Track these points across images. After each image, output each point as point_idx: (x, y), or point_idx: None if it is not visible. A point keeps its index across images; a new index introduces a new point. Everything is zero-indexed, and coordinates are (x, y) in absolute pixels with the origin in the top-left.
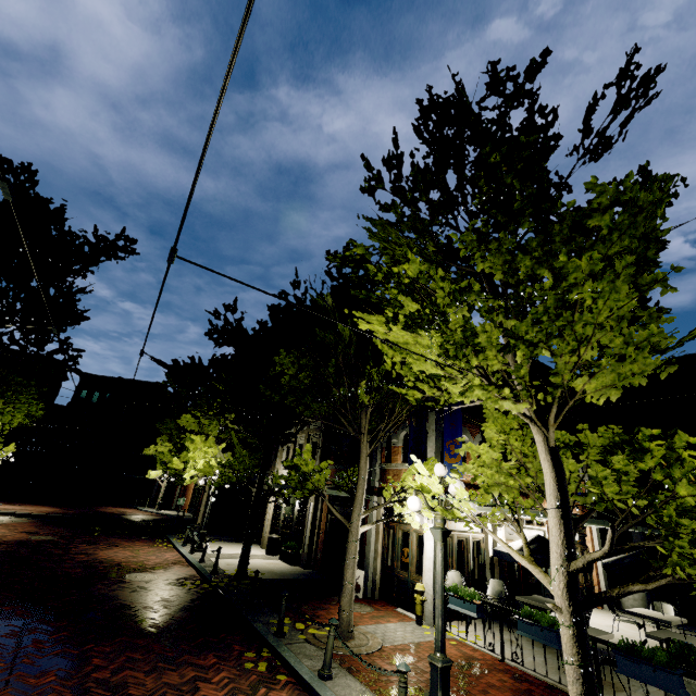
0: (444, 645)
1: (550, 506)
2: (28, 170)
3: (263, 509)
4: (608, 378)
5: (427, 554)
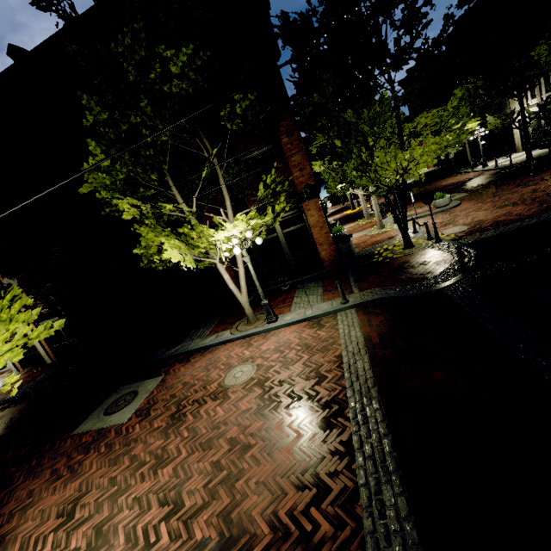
0: None
1: None
2: None
3: (507, 135)
4: None
5: None
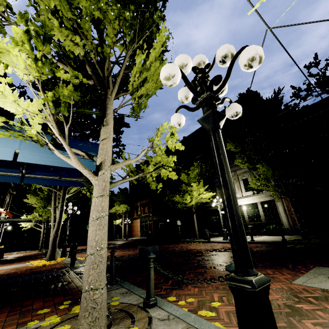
0: None
1: None
2: None
3: (218, 219)
4: None
5: None
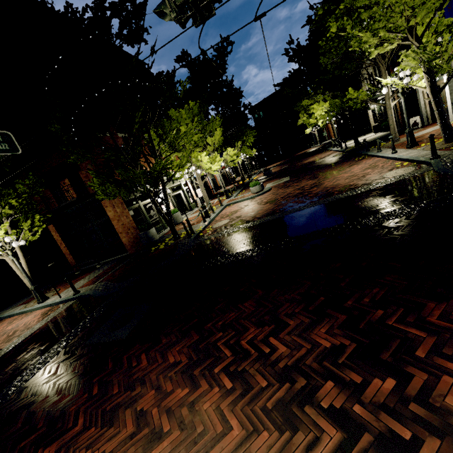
0: (409, 126)
1: (421, 68)
2: (184, 53)
3: (368, 116)
4: (423, 13)
5: (446, 92)
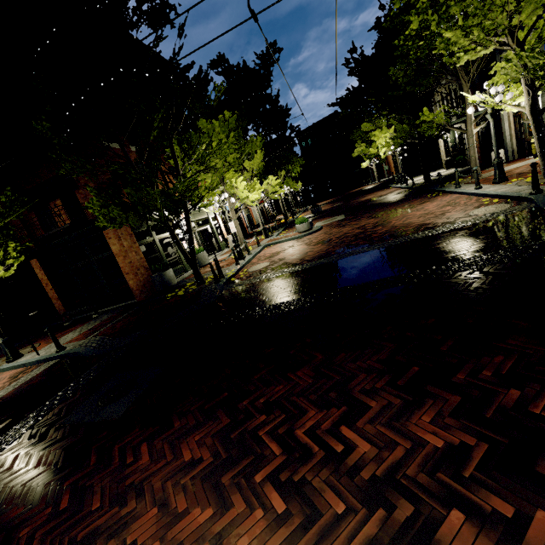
0: (498, 156)
1: (521, 81)
2: (221, 57)
3: (438, 149)
4: (530, 8)
5: None
